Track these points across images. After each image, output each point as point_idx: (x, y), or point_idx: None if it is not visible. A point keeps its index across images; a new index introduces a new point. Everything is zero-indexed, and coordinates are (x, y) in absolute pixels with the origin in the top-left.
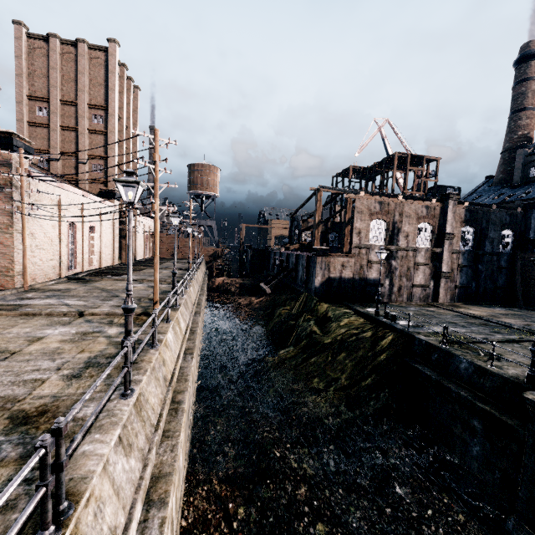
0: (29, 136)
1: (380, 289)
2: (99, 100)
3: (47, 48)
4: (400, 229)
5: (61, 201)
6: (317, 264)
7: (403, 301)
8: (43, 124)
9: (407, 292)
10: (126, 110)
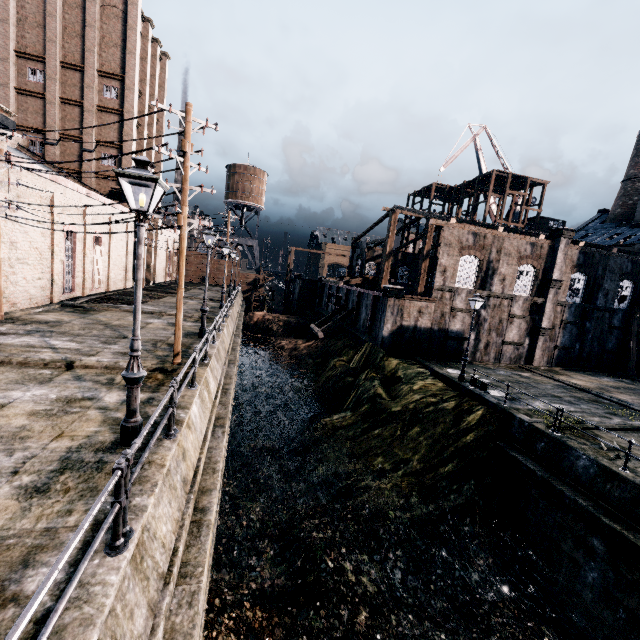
0: (17, 108)
1: (463, 345)
2: (114, 67)
3: None
4: (496, 270)
5: (55, 199)
6: (387, 308)
7: (489, 361)
8: (37, 92)
9: (495, 351)
10: (150, 84)
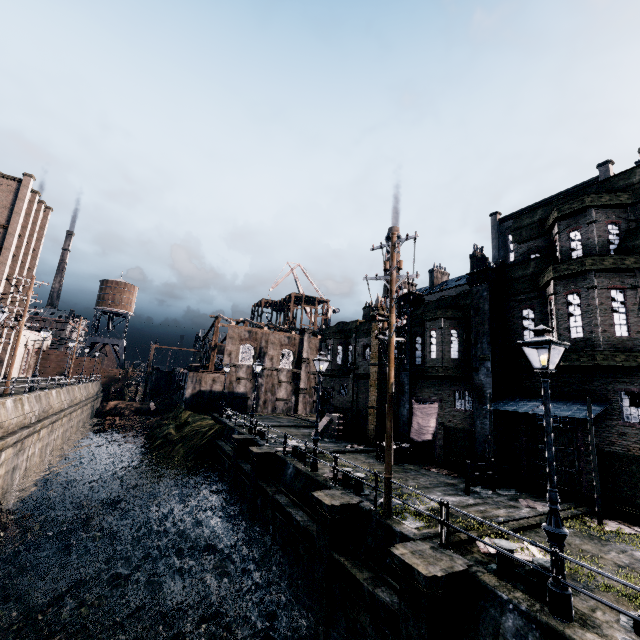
0: None
1: (247, 402)
2: (1, 219)
3: None
4: (266, 353)
5: None
6: (189, 378)
7: (268, 412)
8: None
9: (272, 405)
10: (31, 228)
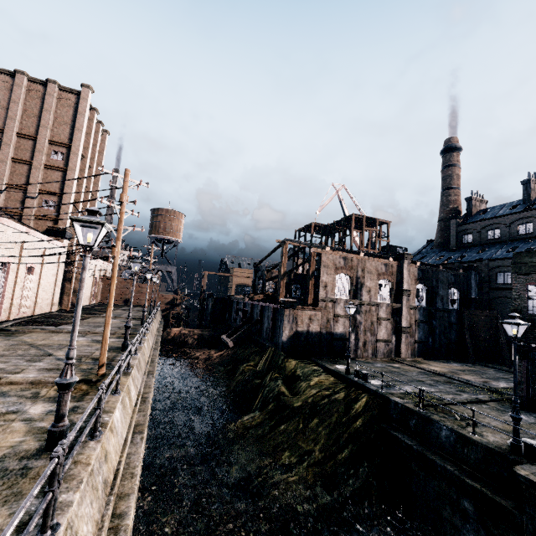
0: None
1: (347, 344)
2: (63, 138)
3: (11, 82)
4: (363, 284)
5: None
6: (284, 317)
7: (368, 356)
8: None
9: (372, 347)
10: (91, 151)
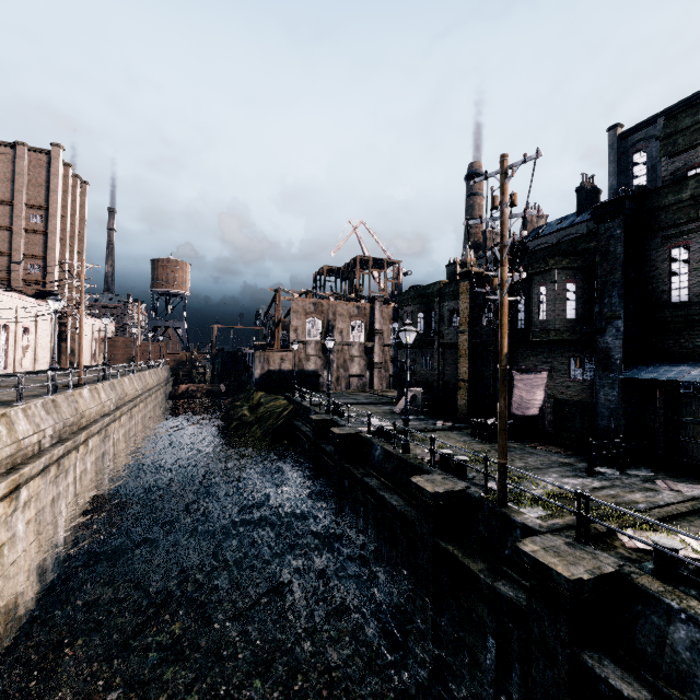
0: None
1: (319, 380)
2: (39, 200)
3: None
4: (335, 326)
5: None
6: (256, 358)
7: (342, 390)
8: None
9: (345, 382)
10: (71, 207)
